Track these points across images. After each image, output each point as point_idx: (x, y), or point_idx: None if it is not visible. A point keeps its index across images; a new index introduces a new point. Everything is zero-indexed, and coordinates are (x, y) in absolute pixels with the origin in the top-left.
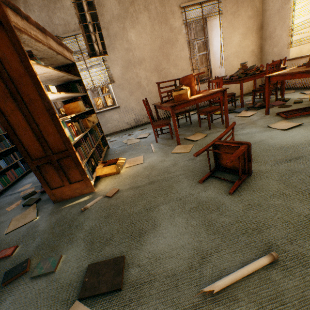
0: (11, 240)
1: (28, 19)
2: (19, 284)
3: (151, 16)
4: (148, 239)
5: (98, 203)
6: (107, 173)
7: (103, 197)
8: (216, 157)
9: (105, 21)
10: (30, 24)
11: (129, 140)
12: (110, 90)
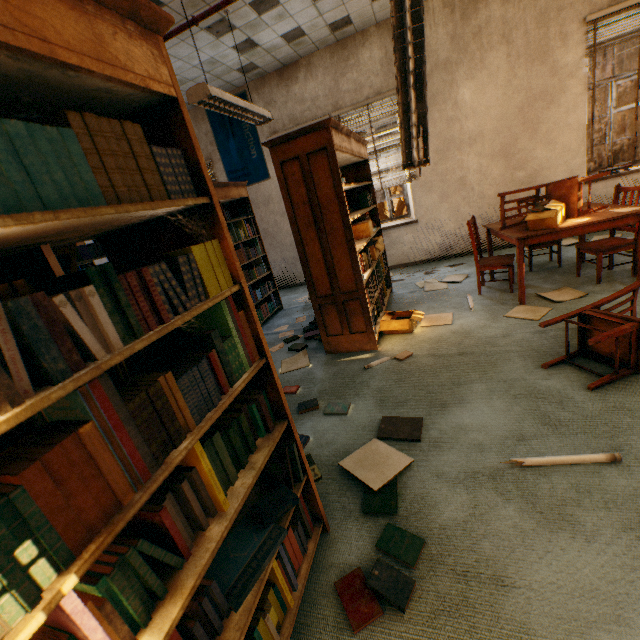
0: (290, 381)
1: (342, 130)
2: (313, 416)
3: (512, 51)
4: (453, 412)
5: (384, 364)
6: (395, 329)
7: (390, 359)
8: (583, 335)
9: None
10: (342, 136)
11: (428, 284)
12: (405, 190)
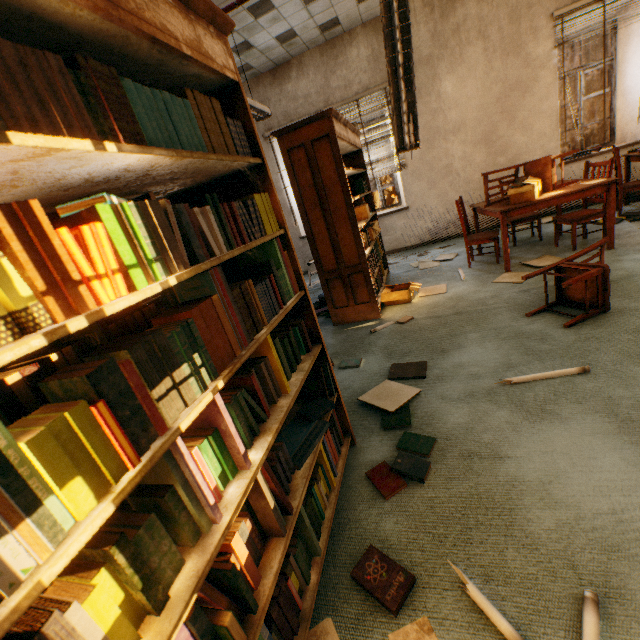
0: None
1: (340, 120)
2: None
3: (488, 45)
4: (452, 355)
5: (388, 328)
6: (395, 299)
7: (393, 323)
8: (559, 286)
9: None
10: (340, 125)
11: (421, 263)
12: (395, 179)
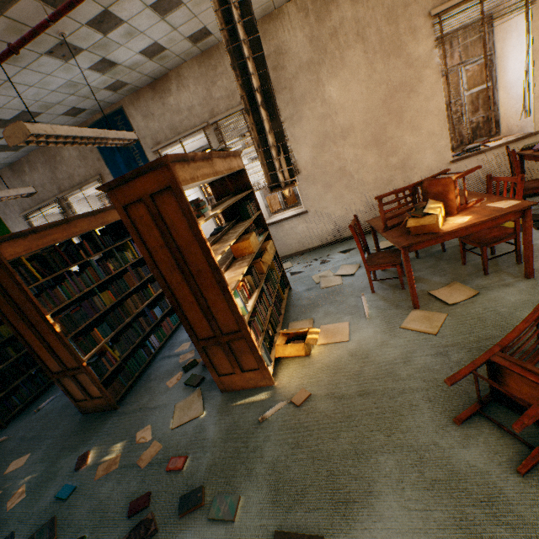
0: (179, 443)
1: (194, 157)
2: (195, 522)
3: (368, 48)
4: (359, 519)
5: (280, 412)
6: (291, 355)
7: (287, 402)
8: (494, 378)
9: (287, 77)
10: (196, 163)
11: (323, 278)
12: None
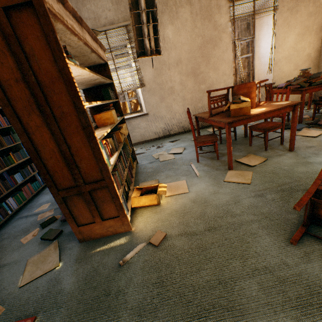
0: (27, 302)
1: (64, 2)
2: None
3: (193, 10)
4: None
5: (140, 253)
6: (145, 204)
7: (145, 243)
8: (313, 205)
9: None
10: (66, 10)
11: (161, 155)
12: (138, 94)
